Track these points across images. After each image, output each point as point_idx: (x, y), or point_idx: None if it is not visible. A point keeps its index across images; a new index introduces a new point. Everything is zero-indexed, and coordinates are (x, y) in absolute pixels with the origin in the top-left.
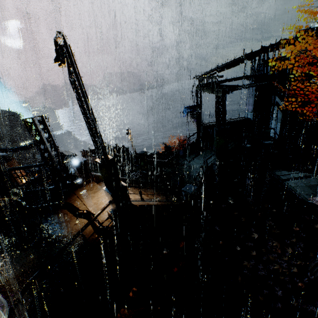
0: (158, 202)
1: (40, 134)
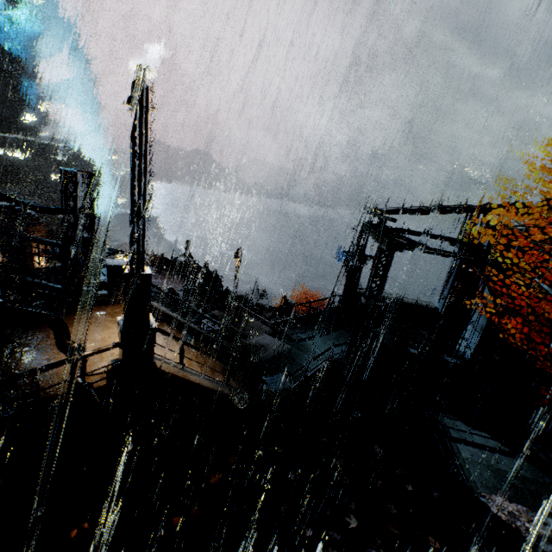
0: (207, 383)
1: (76, 199)
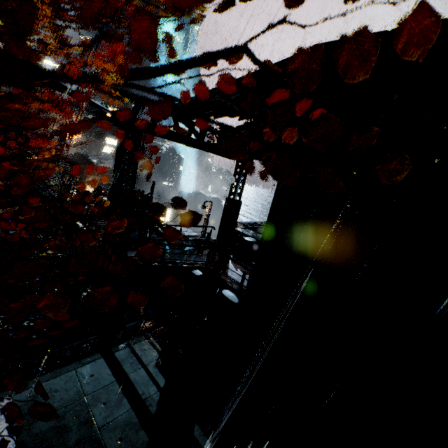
0: None
1: None
